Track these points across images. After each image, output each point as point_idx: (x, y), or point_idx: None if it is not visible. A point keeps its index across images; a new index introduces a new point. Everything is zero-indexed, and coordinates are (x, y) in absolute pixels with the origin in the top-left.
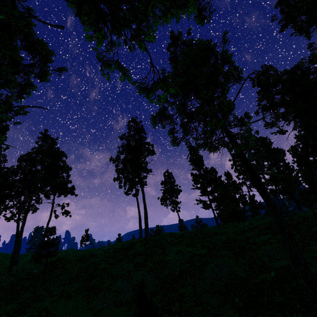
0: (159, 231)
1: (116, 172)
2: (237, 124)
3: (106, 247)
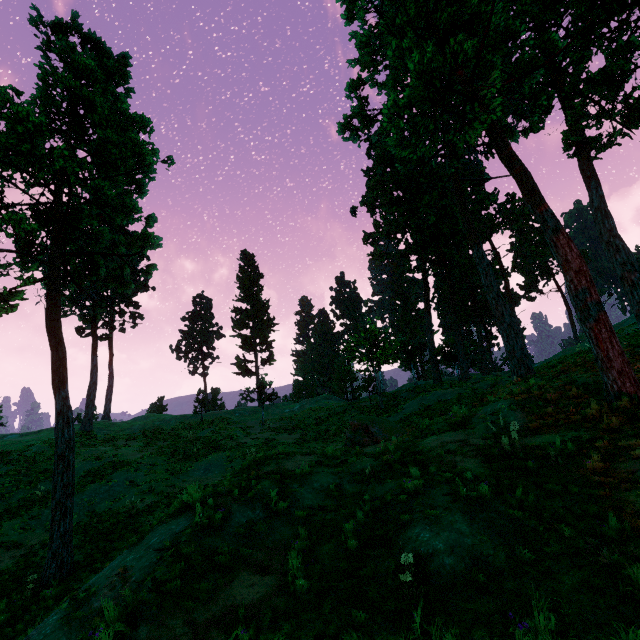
0: (162, 408)
1: (44, 288)
2: (107, 253)
3: (9, 437)
